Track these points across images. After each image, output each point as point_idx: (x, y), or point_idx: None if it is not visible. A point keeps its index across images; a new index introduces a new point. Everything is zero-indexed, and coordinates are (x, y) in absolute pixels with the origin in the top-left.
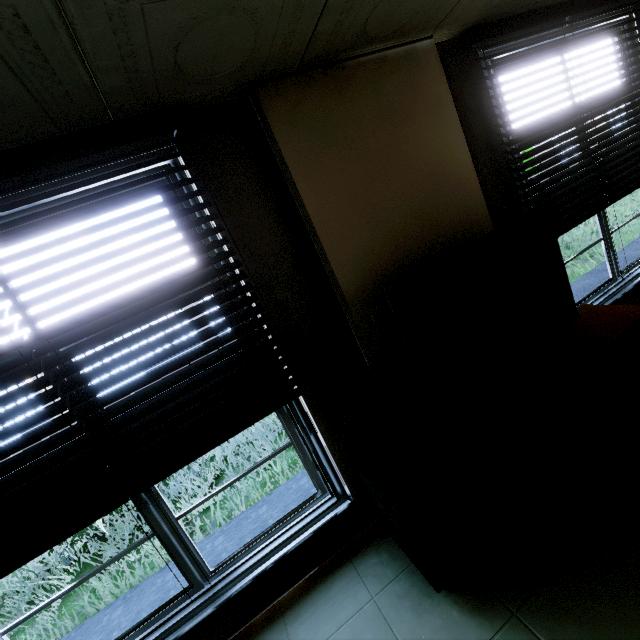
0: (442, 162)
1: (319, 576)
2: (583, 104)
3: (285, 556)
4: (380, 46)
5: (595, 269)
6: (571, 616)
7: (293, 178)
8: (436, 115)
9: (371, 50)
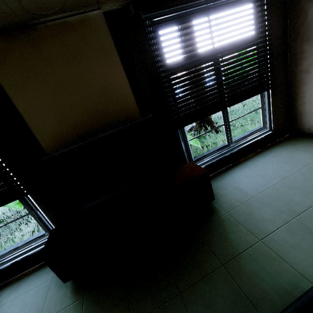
0: (108, 85)
1: (44, 264)
2: (214, 50)
3: (29, 256)
4: (59, 15)
5: (256, 129)
6: (98, 302)
7: (7, 93)
8: (104, 57)
9: (54, 18)
